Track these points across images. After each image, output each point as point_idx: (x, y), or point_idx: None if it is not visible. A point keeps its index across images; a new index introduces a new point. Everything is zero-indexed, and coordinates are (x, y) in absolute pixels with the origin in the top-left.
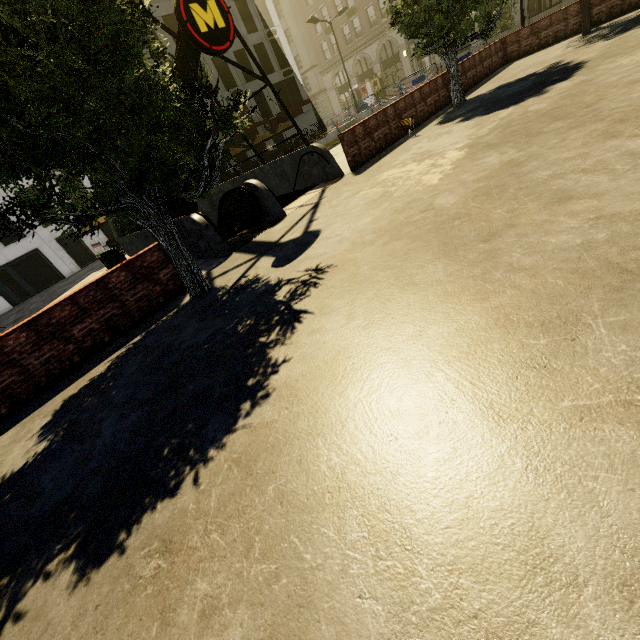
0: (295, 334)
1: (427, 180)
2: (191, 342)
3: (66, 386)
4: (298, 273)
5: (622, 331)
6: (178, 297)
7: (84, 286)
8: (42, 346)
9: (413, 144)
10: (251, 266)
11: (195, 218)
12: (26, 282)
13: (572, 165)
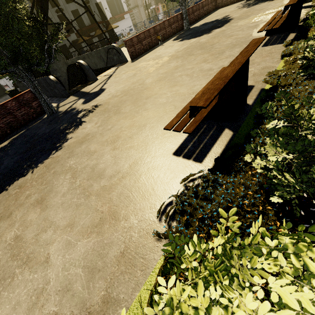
0: (78, 129)
1: (150, 70)
2: (43, 132)
3: None
4: (89, 107)
5: (151, 128)
6: (43, 115)
7: None
8: None
9: (158, 49)
10: (75, 103)
11: (51, 78)
12: None
13: (187, 72)
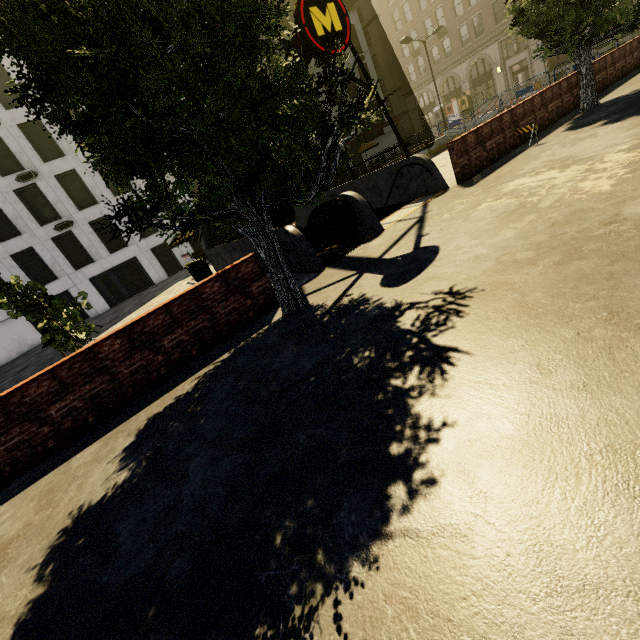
0: (450, 382)
1: (590, 187)
2: (291, 370)
3: (151, 401)
4: (423, 296)
5: None
6: (267, 312)
7: (179, 295)
8: (133, 355)
9: (539, 152)
10: (352, 284)
11: (289, 230)
12: (123, 286)
13: None
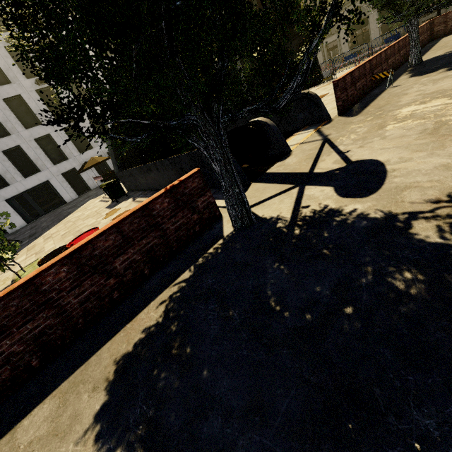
0: None
1: None
2: (301, 296)
3: (110, 333)
4: (418, 205)
5: None
6: (211, 226)
7: (130, 212)
8: (82, 281)
9: (403, 90)
10: (299, 195)
11: None
12: (38, 205)
13: None
